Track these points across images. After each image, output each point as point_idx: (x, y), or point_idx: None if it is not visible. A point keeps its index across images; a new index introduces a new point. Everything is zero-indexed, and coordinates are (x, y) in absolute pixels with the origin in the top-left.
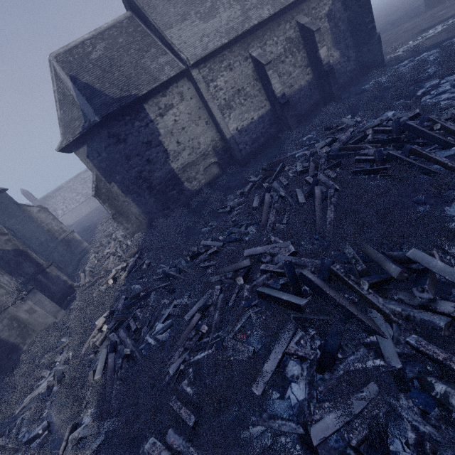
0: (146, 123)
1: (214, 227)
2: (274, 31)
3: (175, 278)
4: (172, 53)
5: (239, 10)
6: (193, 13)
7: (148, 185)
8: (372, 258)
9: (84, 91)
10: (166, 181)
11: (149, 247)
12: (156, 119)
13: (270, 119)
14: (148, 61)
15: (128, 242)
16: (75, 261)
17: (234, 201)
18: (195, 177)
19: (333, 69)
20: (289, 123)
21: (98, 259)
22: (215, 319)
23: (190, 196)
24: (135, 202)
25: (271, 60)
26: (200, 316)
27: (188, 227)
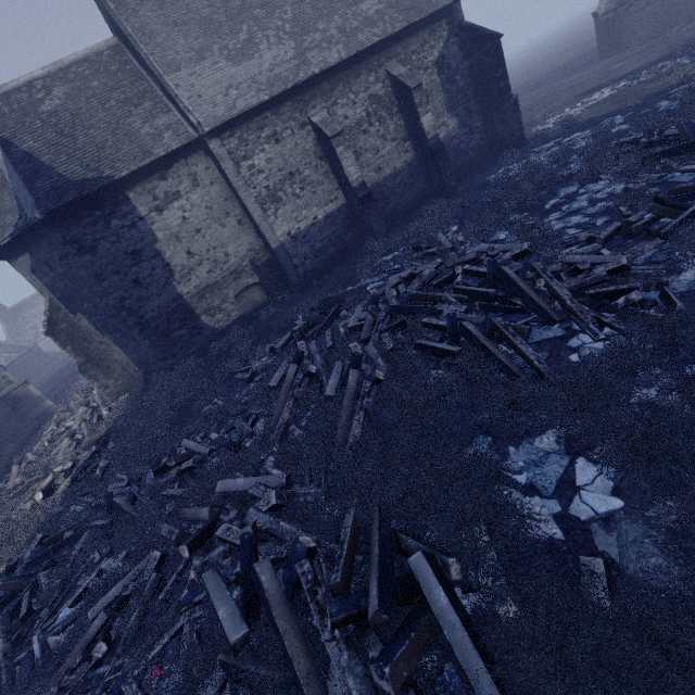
0: (131, 221)
1: (214, 410)
2: (350, 85)
3: (122, 511)
4: (179, 111)
5: (292, 48)
6: (216, 49)
7: (136, 320)
8: (370, 548)
9: (22, 166)
10: (169, 314)
11: (122, 430)
12: (149, 215)
13: (345, 219)
14: (138, 122)
15: (103, 412)
16: (23, 435)
17: (260, 361)
18: (220, 307)
19: (443, 147)
20: (373, 227)
21: (51, 438)
22: (128, 627)
23: (213, 337)
24: (119, 344)
25: (341, 131)
26: (107, 618)
27: (190, 398)
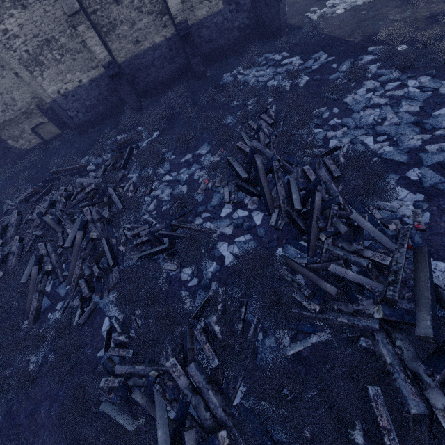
0: None
1: None
2: None
3: None
4: None
5: None
6: None
7: None
8: None
9: None
10: None
11: None
12: None
13: (109, 84)
14: None
15: None
16: None
17: (14, 202)
18: (21, 136)
19: (190, 34)
20: (125, 100)
21: None
22: None
23: (22, 154)
24: None
25: (78, 9)
26: None
27: None
